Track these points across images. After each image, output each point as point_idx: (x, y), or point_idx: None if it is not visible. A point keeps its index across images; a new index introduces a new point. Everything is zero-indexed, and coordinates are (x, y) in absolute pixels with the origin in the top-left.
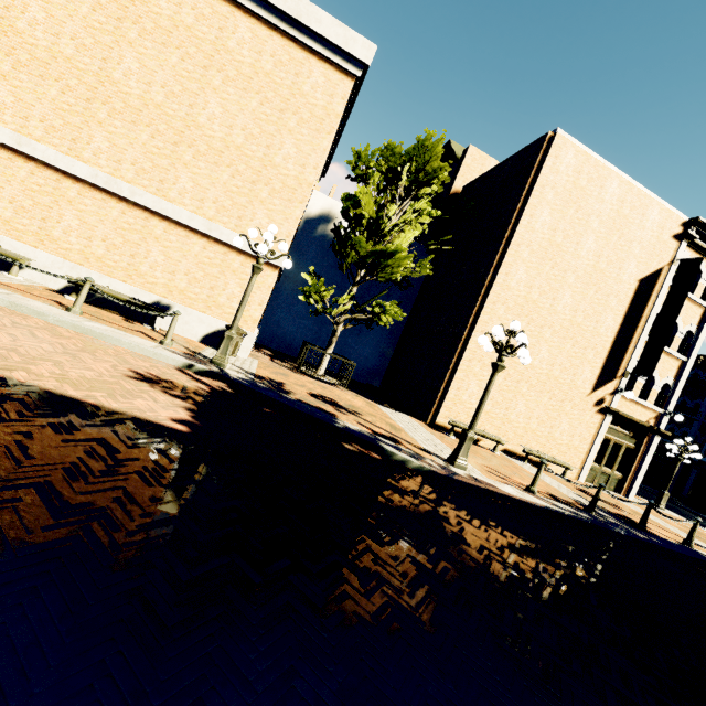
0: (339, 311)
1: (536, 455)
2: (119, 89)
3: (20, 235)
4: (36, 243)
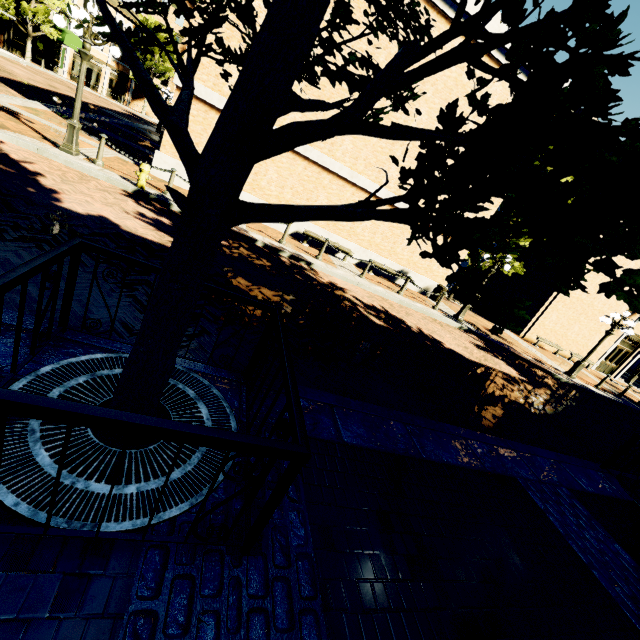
0: (482, 265)
1: (577, 357)
2: None
3: (340, 232)
4: (347, 236)
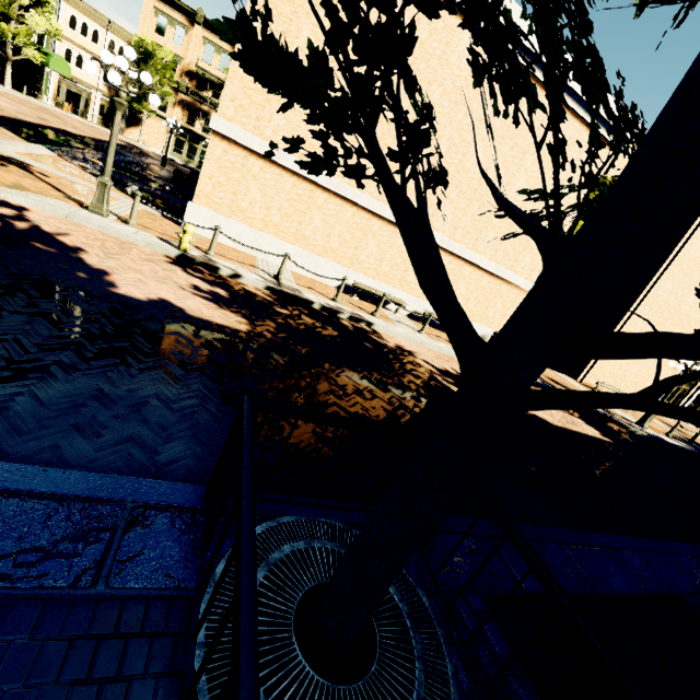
0: None
1: None
2: (467, 176)
3: (390, 281)
4: (398, 286)
